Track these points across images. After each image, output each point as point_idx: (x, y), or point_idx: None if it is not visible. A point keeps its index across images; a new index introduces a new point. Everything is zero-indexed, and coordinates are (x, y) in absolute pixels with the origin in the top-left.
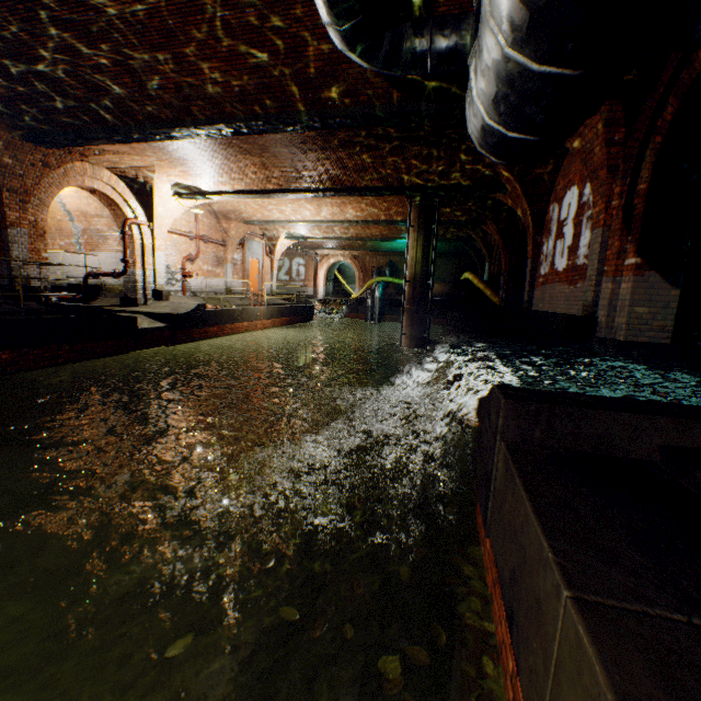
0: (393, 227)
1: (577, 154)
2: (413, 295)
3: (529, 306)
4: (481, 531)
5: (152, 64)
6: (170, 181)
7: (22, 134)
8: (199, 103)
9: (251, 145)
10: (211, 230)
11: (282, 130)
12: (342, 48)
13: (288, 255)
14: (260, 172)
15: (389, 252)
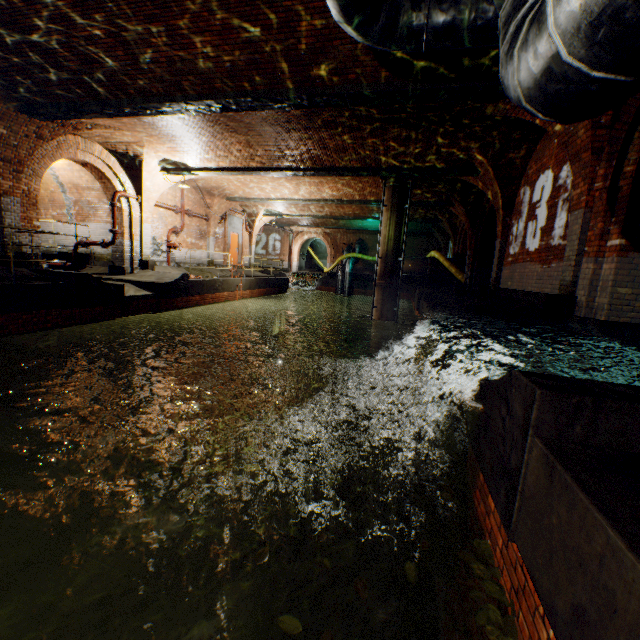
0: (365, 207)
1: (558, 137)
2: (385, 270)
3: (497, 283)
4: (485, 522)
5: (145, 36)
6: (158, 156)
7: (17, 105)
8: (190, 78)
9: (237, 122)
10: (196, 205)
11: (269, 108)
12: (338, 20)
13: (265, 231)
14: (244, 150)
15: (359, 230)
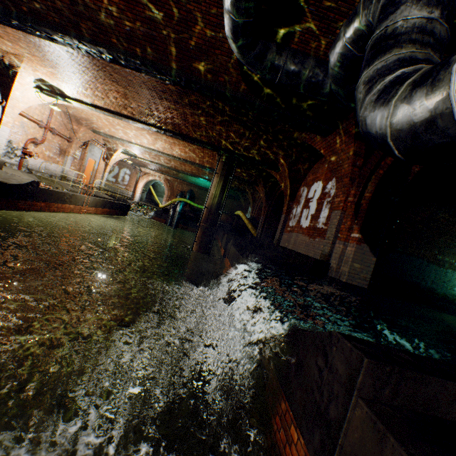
0: (201, 169)
1: (332, 165)
2: (208, 217)
3: (279, 242)
4: (286, 450)
5: None
6: (36, 75)
7: None
8: (90, 23)
9: (121, 76)
10: (62, 126)
11: (153, 75)
12: (229, 35)
13: (119, 165)
14: (120, 99)
15: (191, 184)
